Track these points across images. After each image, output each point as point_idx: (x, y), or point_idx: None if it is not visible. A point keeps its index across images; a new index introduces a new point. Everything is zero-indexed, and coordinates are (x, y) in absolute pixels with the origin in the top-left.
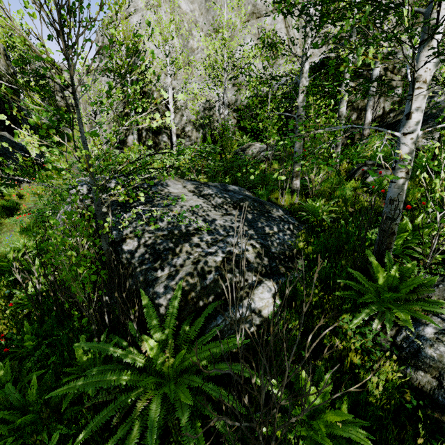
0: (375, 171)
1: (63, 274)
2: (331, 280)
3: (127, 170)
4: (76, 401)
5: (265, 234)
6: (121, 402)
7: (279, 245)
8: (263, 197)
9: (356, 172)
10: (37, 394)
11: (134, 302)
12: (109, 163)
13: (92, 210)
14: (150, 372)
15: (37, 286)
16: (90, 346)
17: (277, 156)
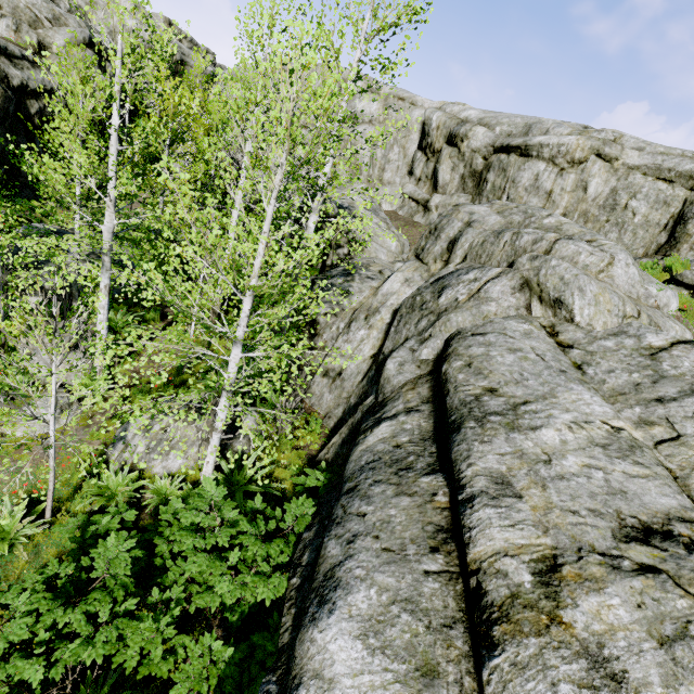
0: None
1: None
2: None
3: None
4: None
5: None
6: None
7: None
8: None
9: None
10: None
11: None
12: None
13: None
14: None
15: None
16: None
17: None
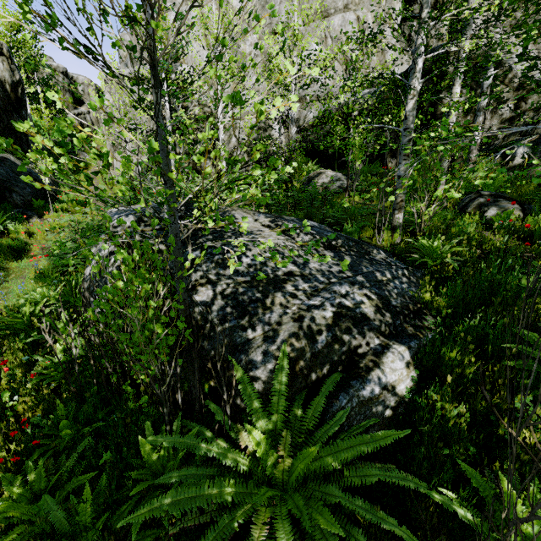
0: (495, 203)
1: (136, 335)
2: (490, 344)
3: (250, 175)
4: (147, 522)
5: (379, 282)
6: (224, 527)
7: (398, 296)
8: (353, 235)
9: (468, 205)
10: (92, 513)
11: (210, 373)
12: (237, 159)
13: (173, 241)
14: (257, 478)
15: (74, 350)
16: (171, 442)
17: (356, 186)
